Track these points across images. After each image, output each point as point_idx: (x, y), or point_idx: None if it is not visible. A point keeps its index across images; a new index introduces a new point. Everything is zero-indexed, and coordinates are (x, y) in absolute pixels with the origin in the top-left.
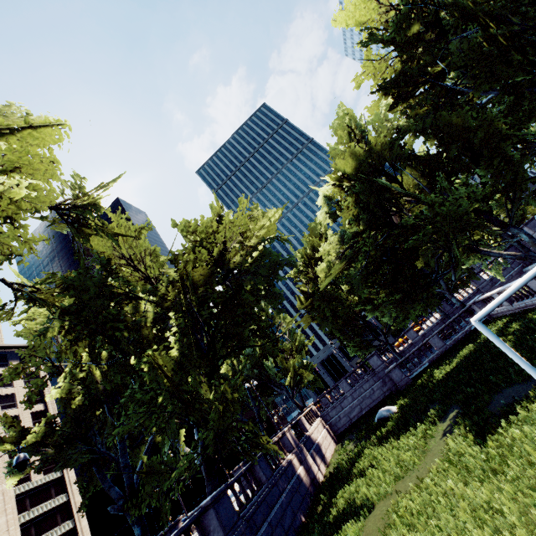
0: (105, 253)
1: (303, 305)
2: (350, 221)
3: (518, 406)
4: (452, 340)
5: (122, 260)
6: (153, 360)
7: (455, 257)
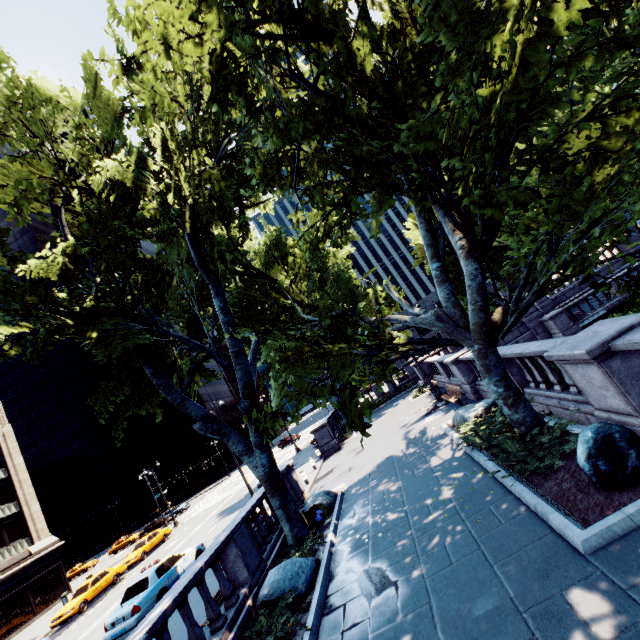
0: None
1: None
2: None
3: None
4: None
5: None
6: None
7: None
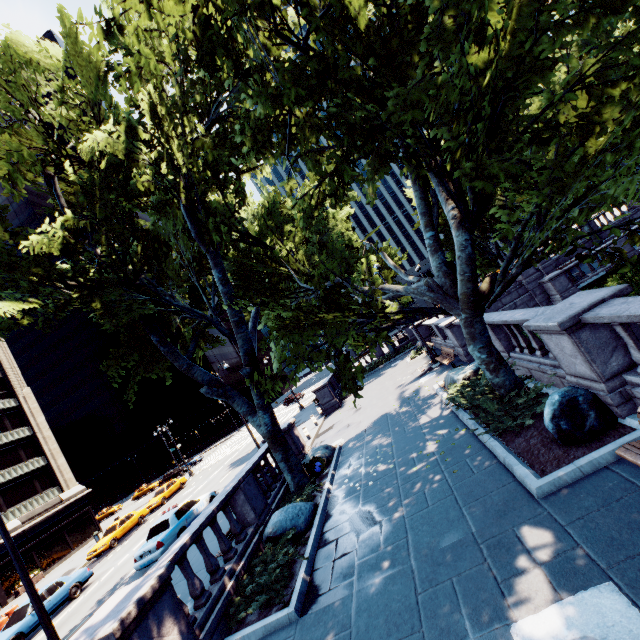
0: None
1: None
2: None
3: None
4: None
5: None
6: None
7: None
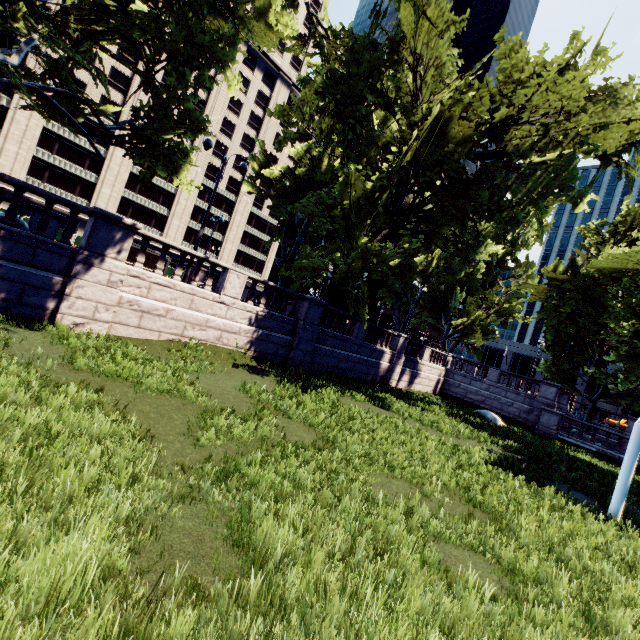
0: (406, 33)
1: (551, 274)
2: None
3: (552, 489)
4: None
5: (412, 55)
6: (350, 175)
7: None
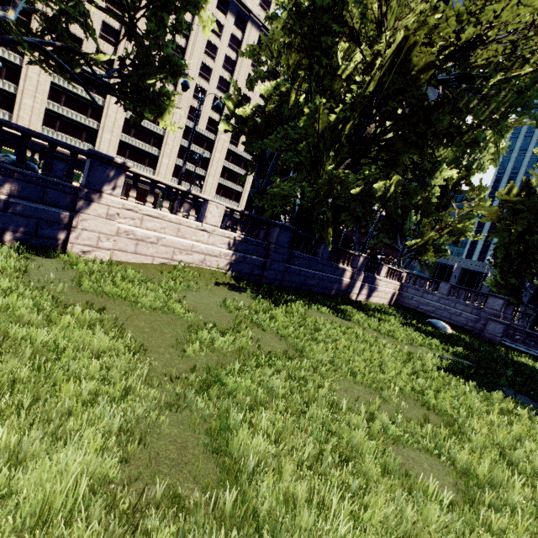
0: None
1: (505, 195)
2: None
3: (501, 394)
4: None
5: None
6: (316, 108)
7: None
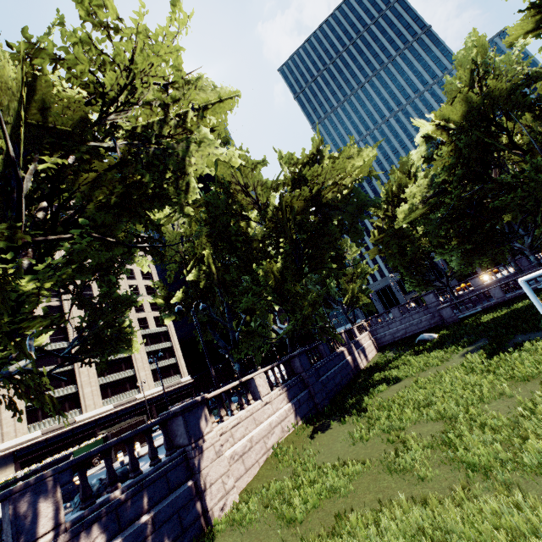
0: (226, 178)
1: (375, 239)
2: (443, 172)
3: (527, 342)
4: (513, 294)
5: (239, 186)
6: (268, 266)
7: (541, 221)
